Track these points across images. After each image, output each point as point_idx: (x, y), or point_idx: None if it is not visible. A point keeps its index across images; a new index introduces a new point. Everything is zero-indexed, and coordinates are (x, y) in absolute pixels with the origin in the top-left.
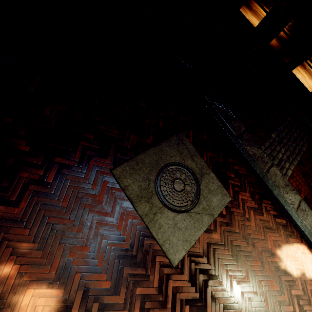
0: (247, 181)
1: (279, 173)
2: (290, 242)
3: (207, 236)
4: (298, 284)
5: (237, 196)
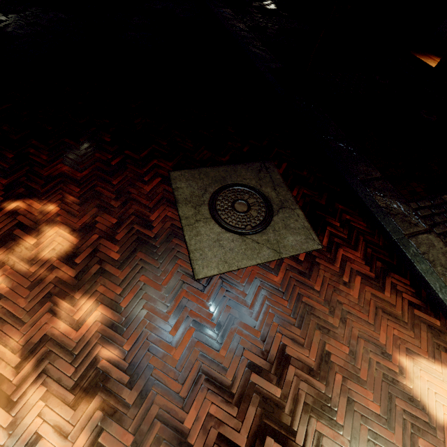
0: (364, 238)
1: (441, 246)
2: (444, 360)
3: (260, 272)
4: (444, 441)
5: (335, 249)
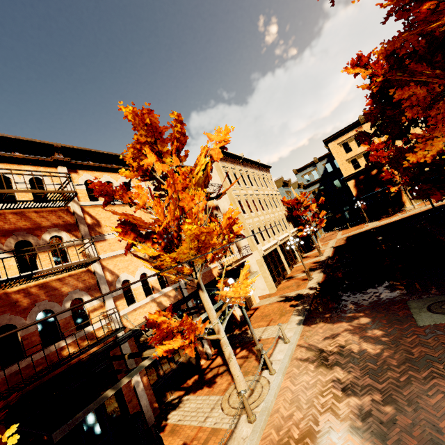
0: None
1: None
2: None
3: None
4: None
5: None
